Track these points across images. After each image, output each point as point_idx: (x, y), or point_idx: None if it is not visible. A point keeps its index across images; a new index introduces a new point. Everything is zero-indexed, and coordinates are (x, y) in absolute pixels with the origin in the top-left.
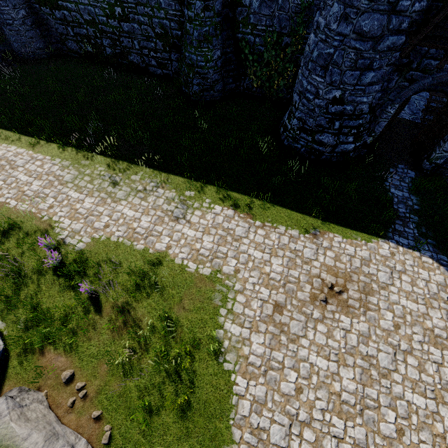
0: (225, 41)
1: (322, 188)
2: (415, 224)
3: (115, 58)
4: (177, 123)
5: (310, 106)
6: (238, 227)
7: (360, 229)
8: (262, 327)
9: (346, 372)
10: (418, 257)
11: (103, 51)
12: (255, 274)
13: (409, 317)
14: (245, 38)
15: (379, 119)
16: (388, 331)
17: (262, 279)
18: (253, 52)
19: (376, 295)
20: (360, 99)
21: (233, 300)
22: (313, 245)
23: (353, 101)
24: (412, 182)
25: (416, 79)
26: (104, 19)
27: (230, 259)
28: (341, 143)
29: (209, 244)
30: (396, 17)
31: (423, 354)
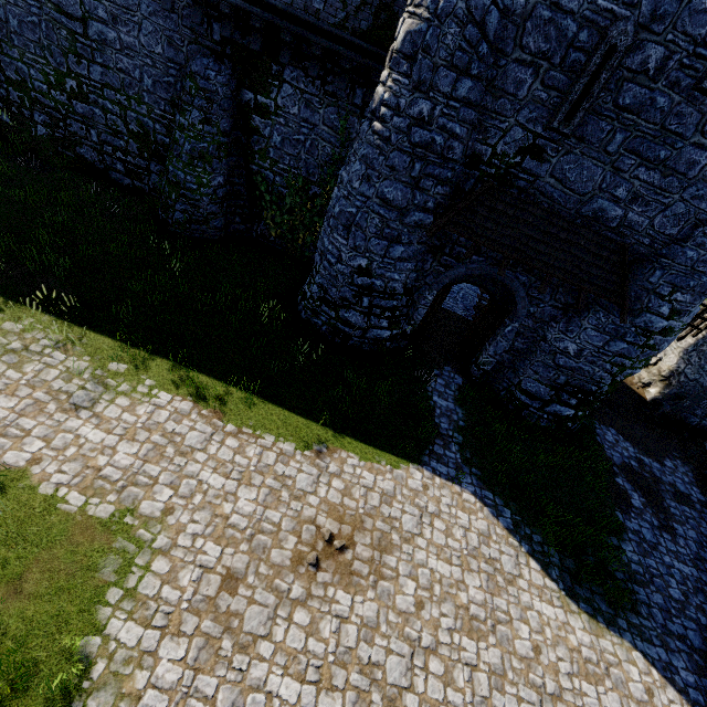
0: (233, 168)
1: (344, 385)
2: (459, 446)
3: (51, 143)
4: (133, 256)
5: (332, 272)
6: (193, 431)
7: (387, 449)
8: (189, 623)
9: (329, 702)
10: (458, 494)
11: (31, 128)
12: (203, 516)
13: (439, 587)
14: (262, 172)
15: (417, 304)
16: (407, 614)
17: (214, 526)
18: (272, 192)
19: (397, 553)
20: (390, 274)
21: (144, 569)
22: (313, 468)
23: (383, 276)
24: (459, 390)
25: (451, 266)
26: (44, 87)
27: (161, 488)
28: (374, 327)
29: (127, 459)
30: (420, 193)
31: (453, 651)
